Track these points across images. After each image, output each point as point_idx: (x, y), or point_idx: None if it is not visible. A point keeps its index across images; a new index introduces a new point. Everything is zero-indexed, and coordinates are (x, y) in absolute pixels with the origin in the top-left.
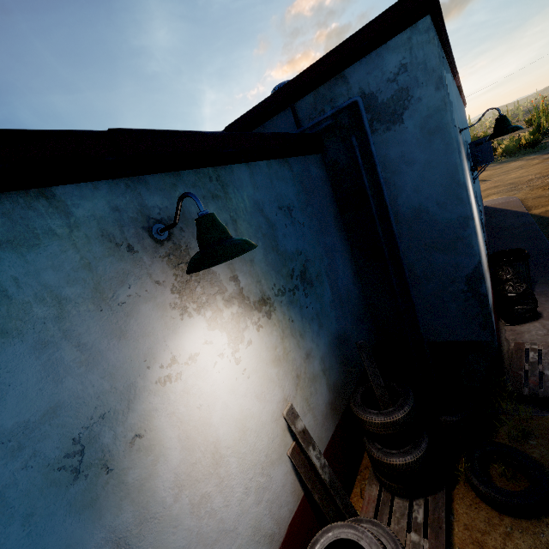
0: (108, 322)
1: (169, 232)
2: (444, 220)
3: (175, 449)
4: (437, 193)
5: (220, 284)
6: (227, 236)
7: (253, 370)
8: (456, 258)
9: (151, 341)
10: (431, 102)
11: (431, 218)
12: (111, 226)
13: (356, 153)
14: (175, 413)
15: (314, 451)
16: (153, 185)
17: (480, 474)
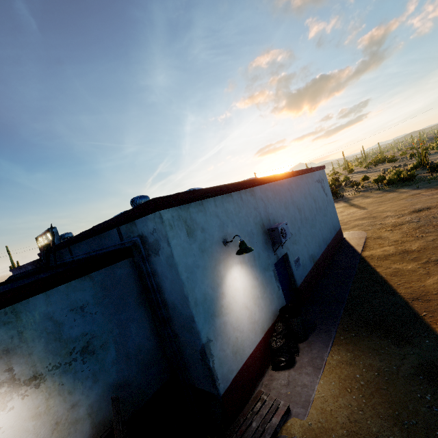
0: None
1: None
2: (185, 314)
3: None
4: (179, 298)
5: None
6: None
7: (10, 426)
8: (194, 338)
9: None
10: (167, 251)
11: (180, 310)
12: None
13: (142, 265)
14: None
15: None
16: None
17: None
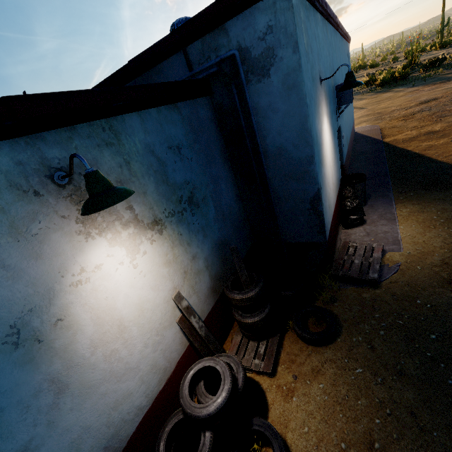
0: (25, 248)
1: (69, 178)
2: (297, 157)
3: (89, 325)
4: (293, 137)
5: (117, 213)
6: (109, 187)
7: (148, 271)
8: (304, 186)
9: (63, 259)
10: (289, 62)
11: (289, 155)
12: (17, 177)
13: (235, 99)
14: (87, 304)
15: (194, 319)
16: (50, 140)
17: (300, 324)
